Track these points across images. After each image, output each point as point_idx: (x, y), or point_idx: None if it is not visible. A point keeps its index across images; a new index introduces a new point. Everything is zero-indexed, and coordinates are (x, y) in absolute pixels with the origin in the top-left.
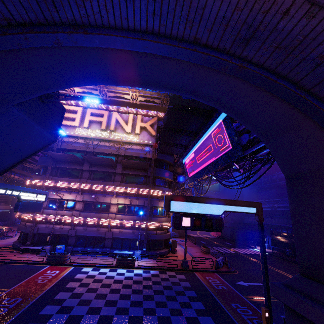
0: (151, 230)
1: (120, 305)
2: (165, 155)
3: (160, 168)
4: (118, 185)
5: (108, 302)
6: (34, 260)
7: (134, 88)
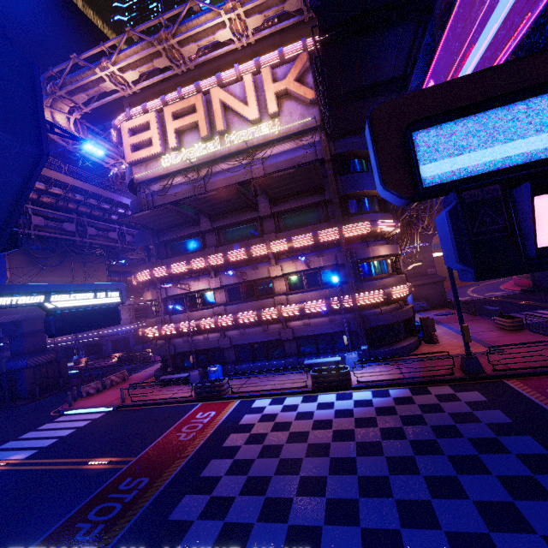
0: (366, 308)
1: (333, 492)
2: (352, 139)
3: (350, 174)
4: (273, 239)
5: (304, 484)
6: (179, 397)
7: None
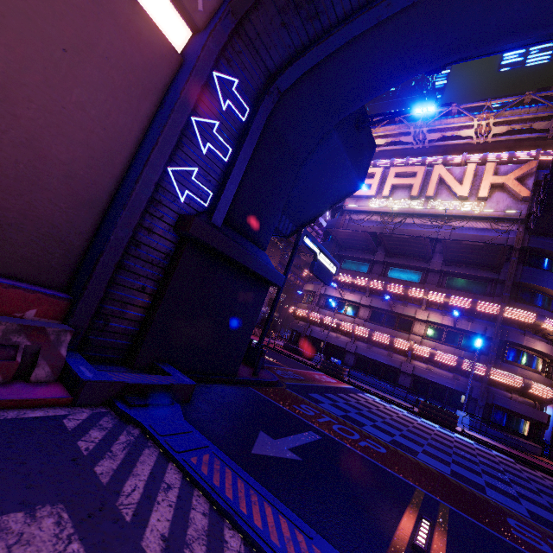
0: (496, 386)
1: (433, 443)
2: (552, 240)
3: (535, 268)
4: (432, 290)
5: (411, 431)
6: (307, 362)
7: (484, 112)
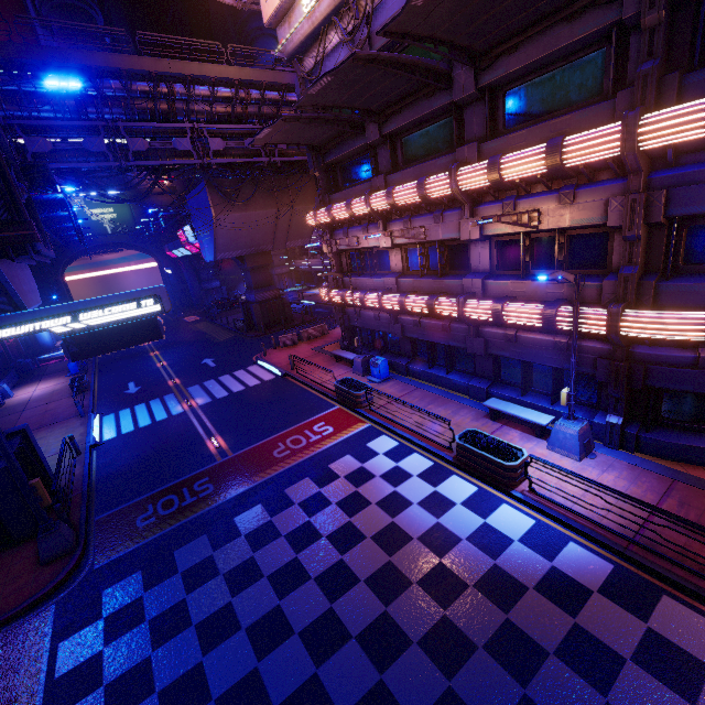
0: (656, 343)
1: (271, 665)
2: None
3: None
4: (472, 159)
5: (267, 621)
6: (328, 388)
7: None
